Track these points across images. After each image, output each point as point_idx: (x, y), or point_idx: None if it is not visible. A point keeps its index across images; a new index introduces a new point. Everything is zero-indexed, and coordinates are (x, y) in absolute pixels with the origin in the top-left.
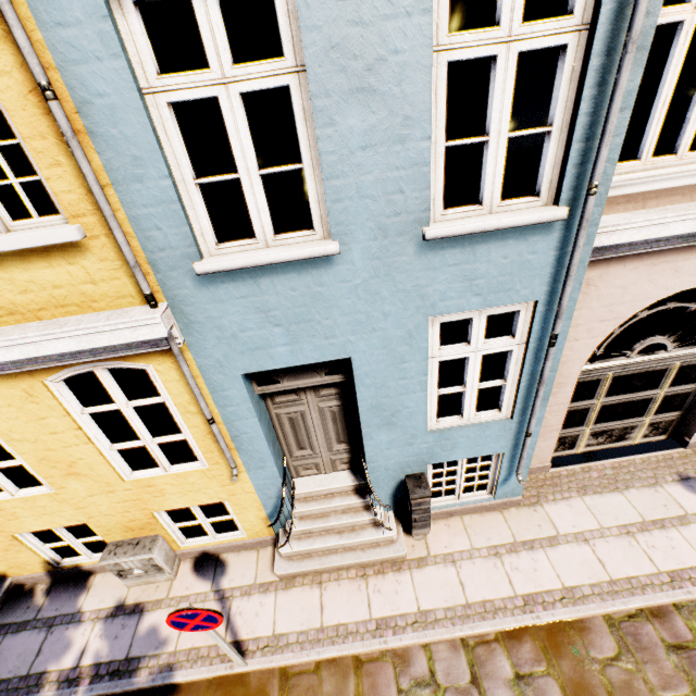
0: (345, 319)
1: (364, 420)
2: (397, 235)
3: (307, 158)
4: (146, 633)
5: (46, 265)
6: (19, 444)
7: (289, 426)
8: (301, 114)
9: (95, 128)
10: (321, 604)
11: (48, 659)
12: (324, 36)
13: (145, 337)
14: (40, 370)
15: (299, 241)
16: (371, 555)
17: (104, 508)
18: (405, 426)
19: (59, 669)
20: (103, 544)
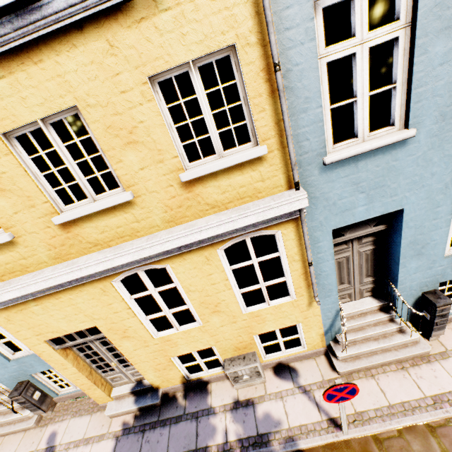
0: (405, 181)
1: (402, 253)
2: (451, 118)
3: (399, 79)
4: (263, 417)
5: (239, 174)
6: (192, 293)
7: (336, 268)
8: (401, 53)
9: (288, 85)
10: (380, 389)
11: (205, 438)
12: (431, 0)
13: (295, 208)
14: (218, 242)
15: (383, 135)
16: (404, 353)
17: (227, 334)
18: (429, 255)
19: (215, 444)
20: (210, 363)
